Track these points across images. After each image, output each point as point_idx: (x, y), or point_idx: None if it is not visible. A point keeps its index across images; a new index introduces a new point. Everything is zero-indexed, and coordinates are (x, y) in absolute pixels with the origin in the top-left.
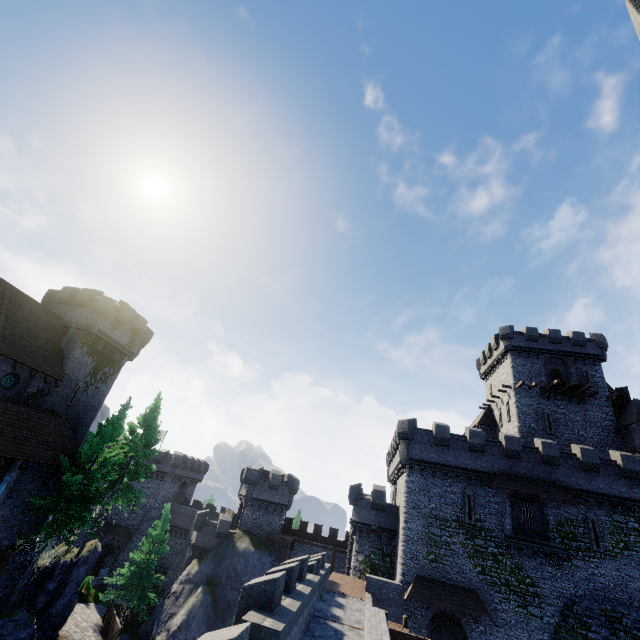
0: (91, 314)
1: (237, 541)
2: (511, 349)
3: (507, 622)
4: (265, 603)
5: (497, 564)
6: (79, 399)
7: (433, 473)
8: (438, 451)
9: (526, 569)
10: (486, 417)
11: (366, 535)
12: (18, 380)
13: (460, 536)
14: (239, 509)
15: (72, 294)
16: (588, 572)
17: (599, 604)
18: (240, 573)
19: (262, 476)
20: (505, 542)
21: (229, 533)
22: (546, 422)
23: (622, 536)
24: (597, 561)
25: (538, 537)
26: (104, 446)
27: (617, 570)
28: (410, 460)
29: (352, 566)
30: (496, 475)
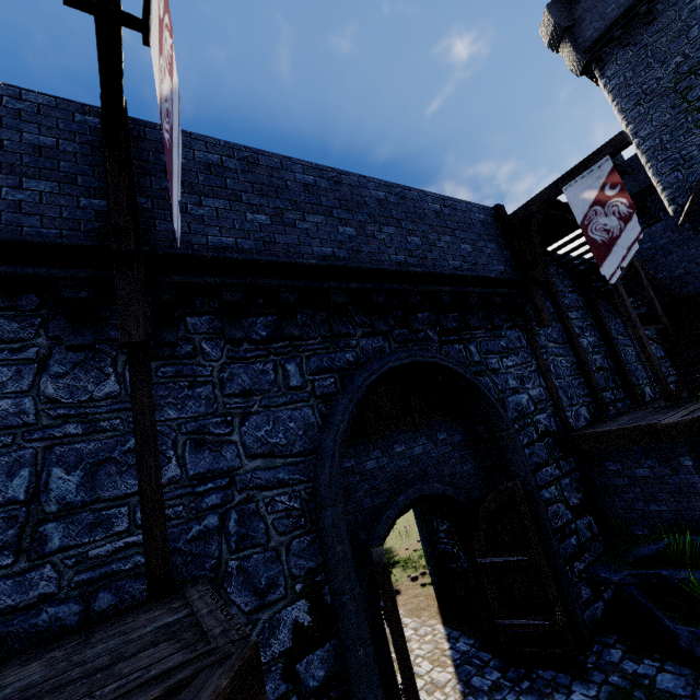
0: None
1: None
2: None
3: None
4: None
5: None
6: None
7: (646, 18)
8: None
9: None
10: None
11: None
12: None
13: None
14: None
15: None
16: None
17: None
18: None
19: None
20: None
21: None
22: None
23: None
24: None
25: None
26: None
27: None
28: (588, 53)
29: None
30: None
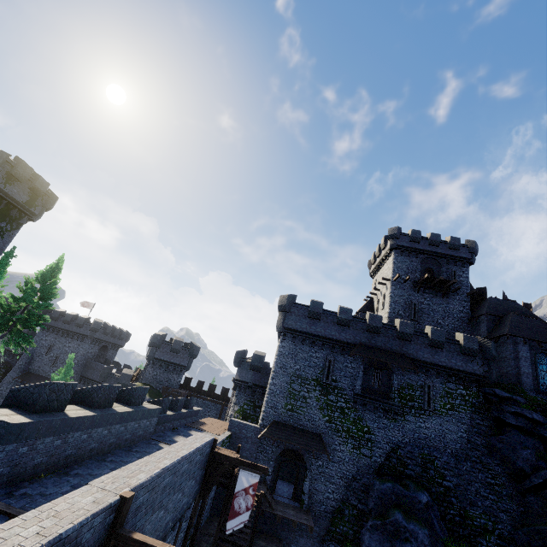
0: None
1: None
2: (395, 247)
3: (342, 459)
4: (29, 404)
5: (343, 415)
6: None
7: (303, 341)
8: (310, 323)
9: (366, 420)
10: (367, 306)
11: (243, 390)
12: None
13: (316, 392)
14: (145, 367)
15: None
16: (416, 425)
17: (419, 449)
18: None
19: (165, 341)
20: (353, 399)
21: (130, 384)
22: (412, 310)
23: (450, 400)
24: (425, 417)
25: (382, 397)
26: None
27: (440, 425)
28: (284, 329)
29: (229, 414)
30: (356, 346)
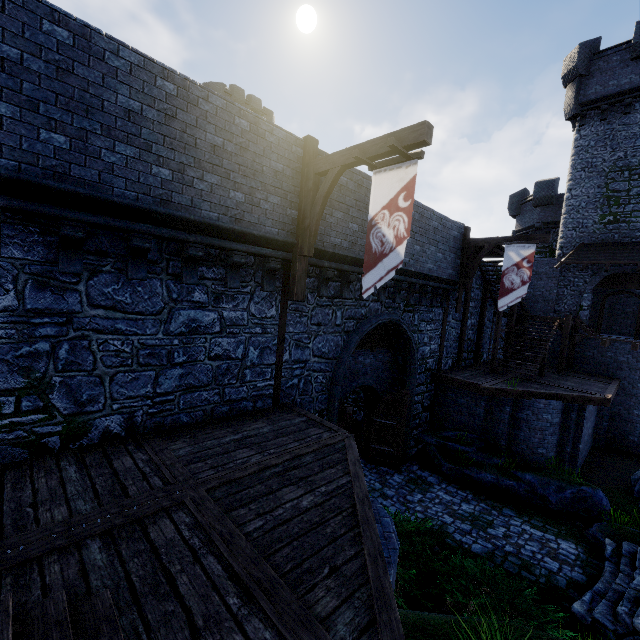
0: None
1: None
2: None
3: None
4: None
5: None
6: None
7: (625, 109)
8: (639, 68)
9: None
10: None
11: None
12: None
13: None
14: None
15: None
16: None
17: None
18: None
19: None
20: None
21: None
22: None
23: None
24: None
25: None
26: None
27: None
28: (581, 107)
29: None
30: None
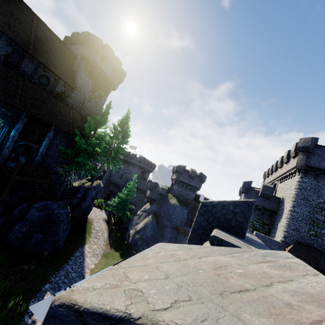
0: (87, 48)
1: (170, 199)
2: None
3: None
4: (234, 226)
5: None
6: (86, 106)
7: None
8: None
9: None
10: None
11: None
12: (49, 82)
13: None
14: (171, 185)
15: (77, 37)
16: None
17: None
18: (171, 214)
19: (185, 170)
20: None
21: (165, 195)
22: None
23: None
24: None
25: None
26: (98, 128)
27: None
28: (306, 167)
29: None
30: None
